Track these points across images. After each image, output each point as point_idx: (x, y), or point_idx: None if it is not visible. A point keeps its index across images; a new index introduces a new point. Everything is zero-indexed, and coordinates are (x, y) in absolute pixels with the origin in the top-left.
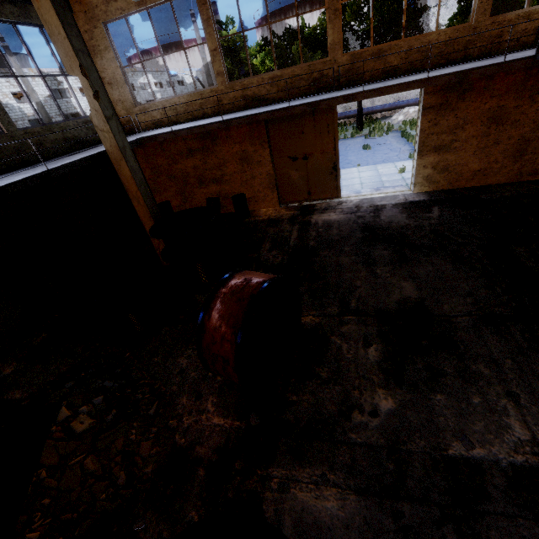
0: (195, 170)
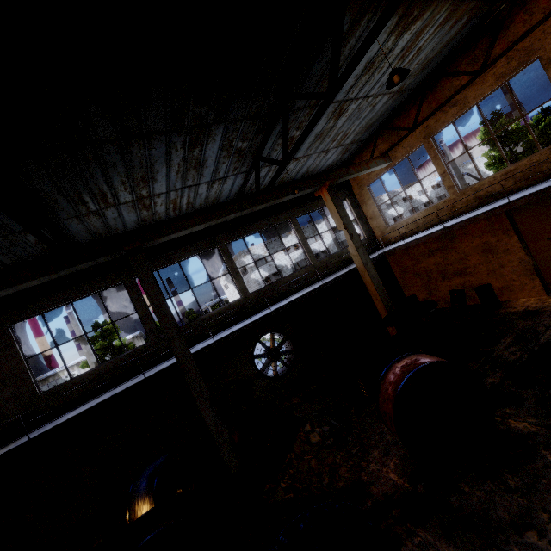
0: (437, 266)
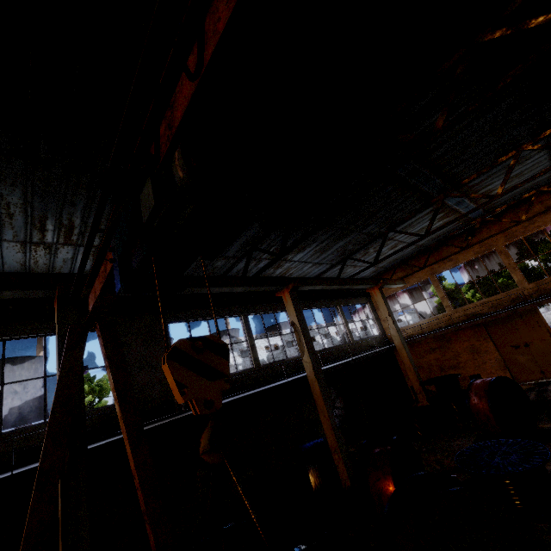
0: (436, 361)
